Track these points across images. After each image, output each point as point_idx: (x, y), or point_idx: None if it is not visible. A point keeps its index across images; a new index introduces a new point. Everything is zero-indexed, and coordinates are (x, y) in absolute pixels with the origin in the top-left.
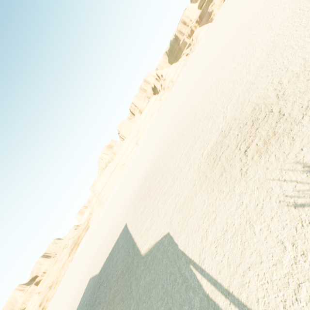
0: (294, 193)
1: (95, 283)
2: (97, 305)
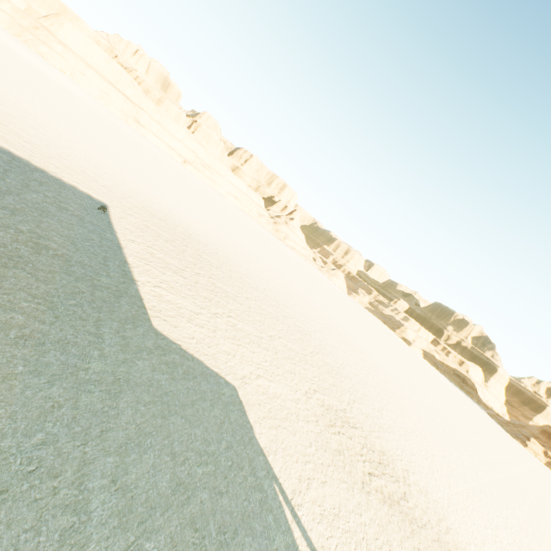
0: None
1: None
2: None
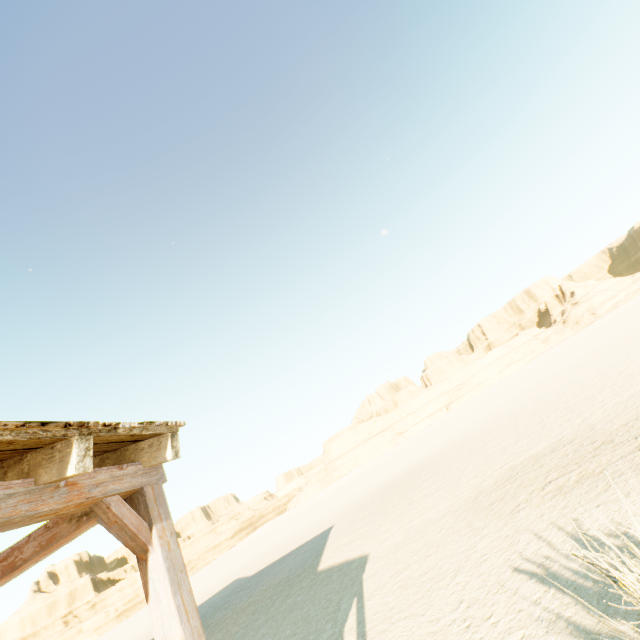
0: (530, 555)
1: (239, 585)
2: (222, 609)
